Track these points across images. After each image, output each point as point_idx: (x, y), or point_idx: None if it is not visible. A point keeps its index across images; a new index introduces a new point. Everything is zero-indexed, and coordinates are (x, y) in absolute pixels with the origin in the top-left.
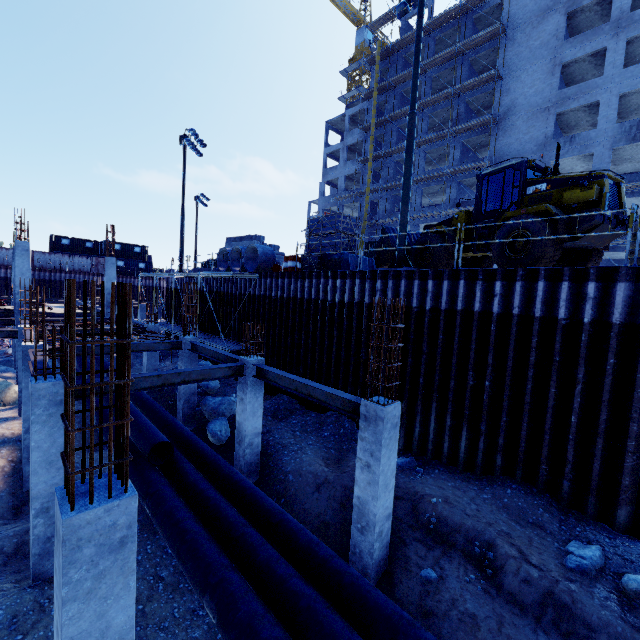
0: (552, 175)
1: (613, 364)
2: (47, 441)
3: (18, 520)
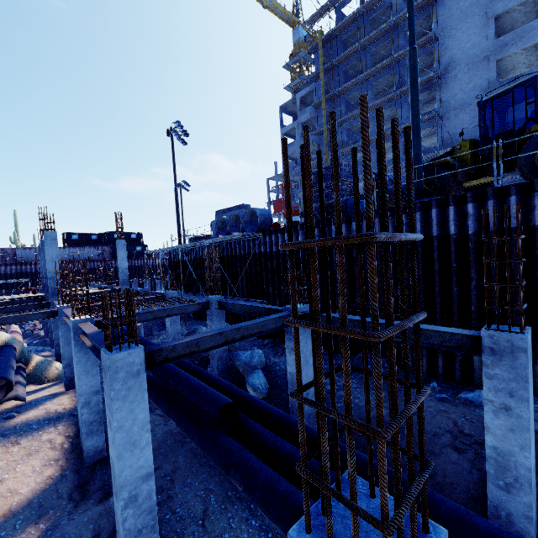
0: None
1: None
2: (128, 419)
3: (87, 500)
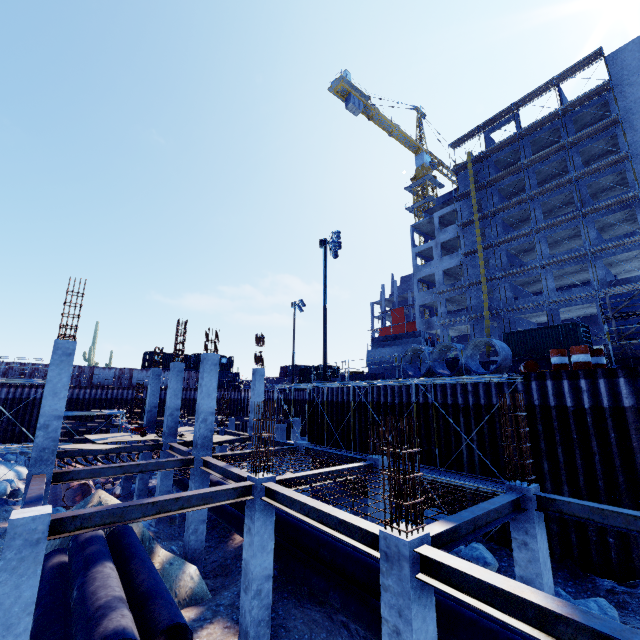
0: None
1: None
2: None
3: None
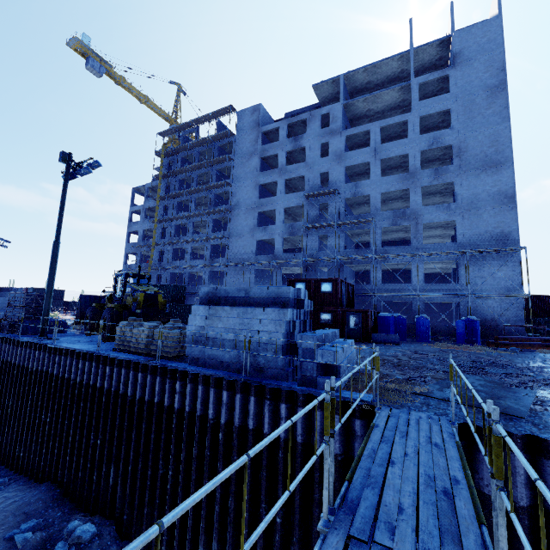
0: (149, 279)
1: (82, 406)
2: None
3: None
